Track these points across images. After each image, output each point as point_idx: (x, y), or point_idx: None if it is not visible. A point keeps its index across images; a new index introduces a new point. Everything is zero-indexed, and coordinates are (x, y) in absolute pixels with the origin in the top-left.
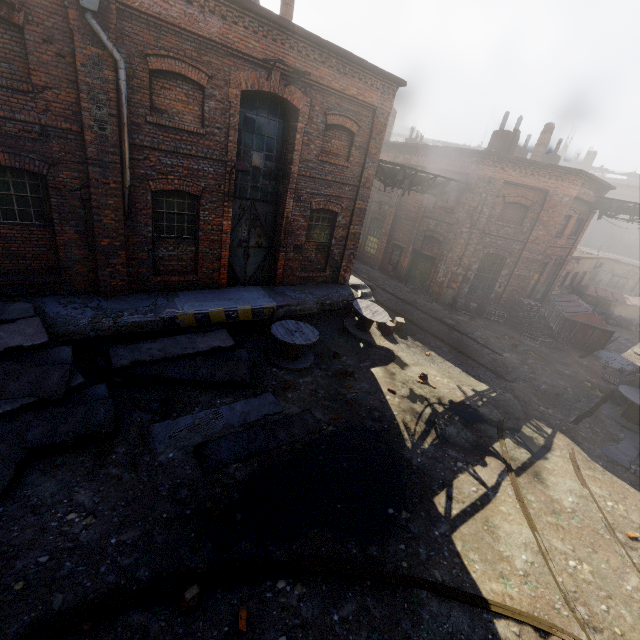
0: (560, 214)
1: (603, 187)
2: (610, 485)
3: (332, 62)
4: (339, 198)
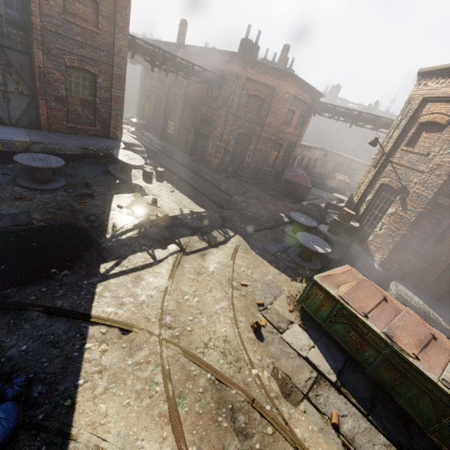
0: (284, 106)
1: (315, 93)
2: (252, 261)
3: None
4: (95, 61)
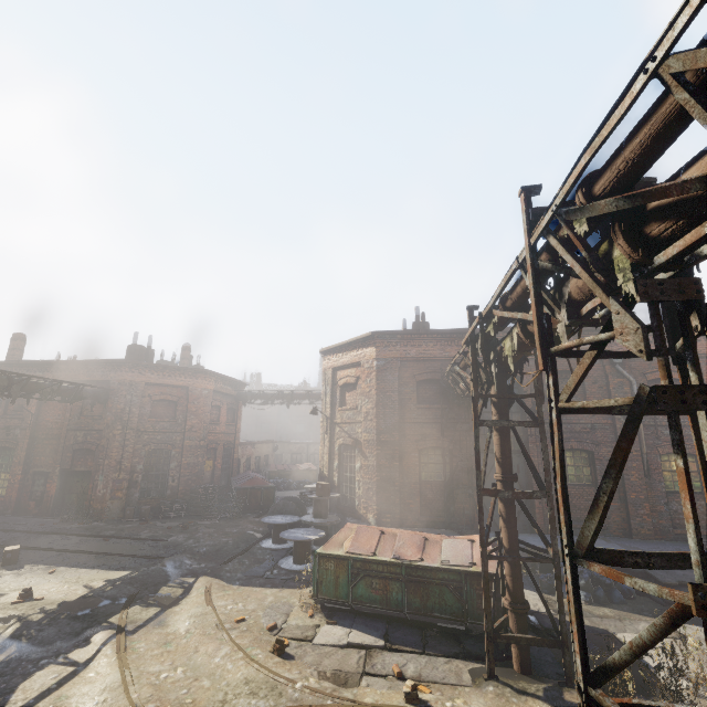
0: (206, 404)
1: (238, 383)
2: (238, 594)
3: None
4: None
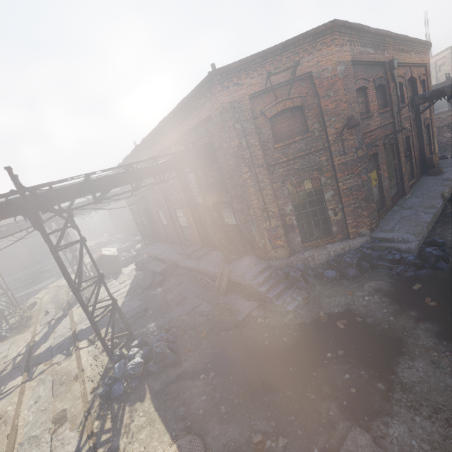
0: None
1: None
2: None
3: None
4: None
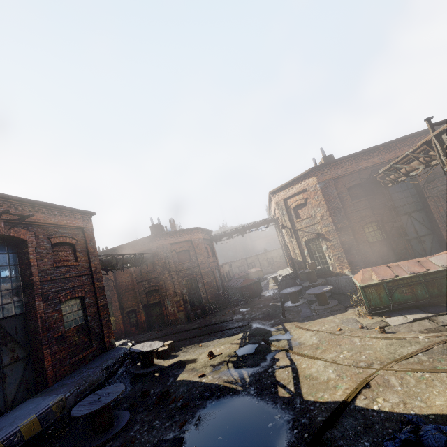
0: (203, 247)
1: (208, 232)
2: (316, 323)
3: (43, 210)
4: (80, 286)
